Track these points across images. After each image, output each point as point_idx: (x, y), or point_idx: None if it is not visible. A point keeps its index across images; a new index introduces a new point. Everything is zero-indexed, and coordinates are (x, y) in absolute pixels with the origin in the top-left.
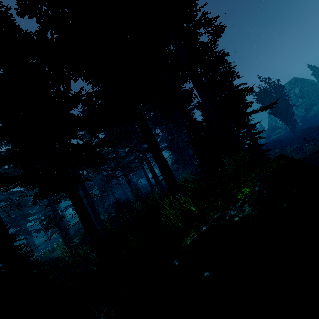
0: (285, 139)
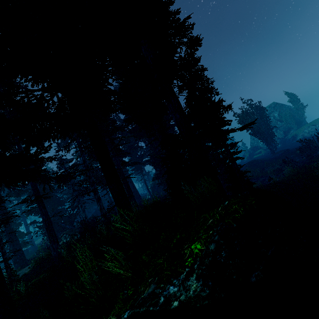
0: (266, 160)
